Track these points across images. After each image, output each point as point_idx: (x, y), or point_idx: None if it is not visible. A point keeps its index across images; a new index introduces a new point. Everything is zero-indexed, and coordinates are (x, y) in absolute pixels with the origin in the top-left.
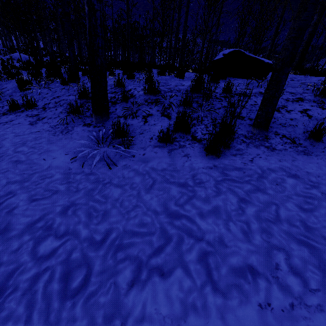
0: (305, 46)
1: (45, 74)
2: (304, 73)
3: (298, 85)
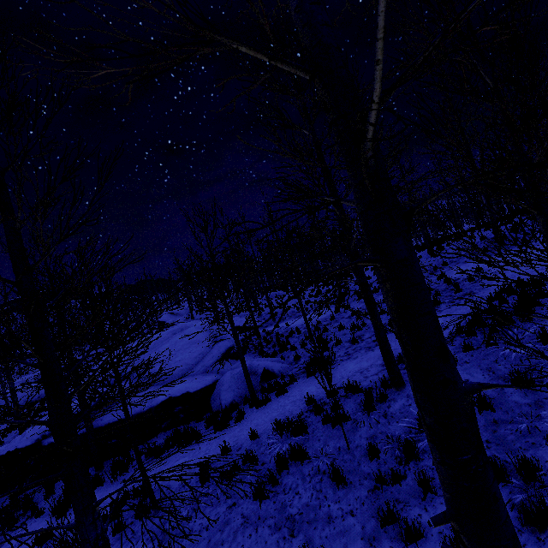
0: None
1: None
2: None
3: None
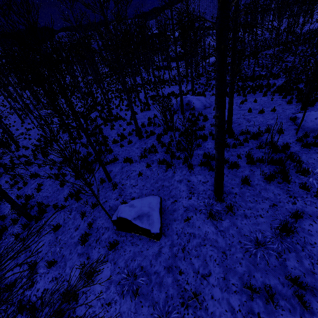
0: (217, 176)
1: (10, 222)
2: (212, 218)
3: (169, 284)
